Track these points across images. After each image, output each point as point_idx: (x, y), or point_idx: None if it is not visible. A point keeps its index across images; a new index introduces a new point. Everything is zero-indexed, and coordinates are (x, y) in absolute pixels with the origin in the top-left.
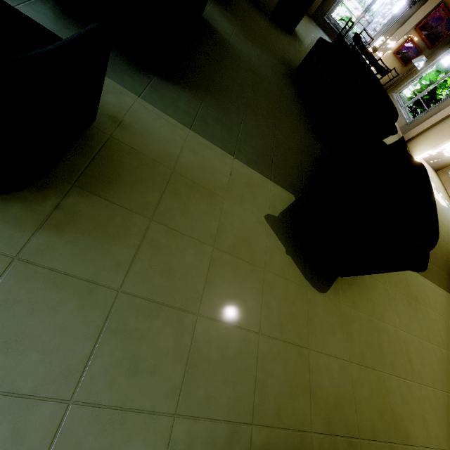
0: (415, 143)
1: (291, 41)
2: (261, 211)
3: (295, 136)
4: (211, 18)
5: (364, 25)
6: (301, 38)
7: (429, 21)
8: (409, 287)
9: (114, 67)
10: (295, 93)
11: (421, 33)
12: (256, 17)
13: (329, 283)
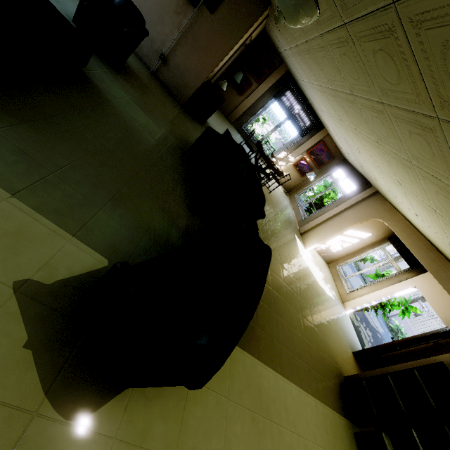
0: (308, 236)
1: (200, 129)
2: (14, 274)
3: (156, 199)
4: (97, 78)
5: (281, 145)
6: None
7: (315, 150)
8: (261, 395)
9: None
10: (181, 165)
11: (311, 156)
12: (164, 100)
13: (103, 398)
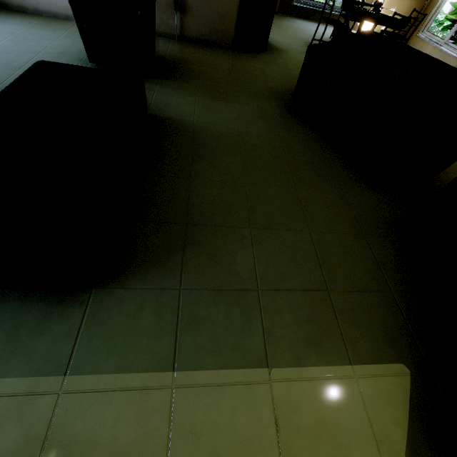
0: None
1: (269, 58)
2: None
3: (341, 212)
4: (161, 107)
5: None
6: (278, 45)
7: None
8: None
9: (16, 335)
10: (307, 132)
11: None
12: (217, 61)
13: None
